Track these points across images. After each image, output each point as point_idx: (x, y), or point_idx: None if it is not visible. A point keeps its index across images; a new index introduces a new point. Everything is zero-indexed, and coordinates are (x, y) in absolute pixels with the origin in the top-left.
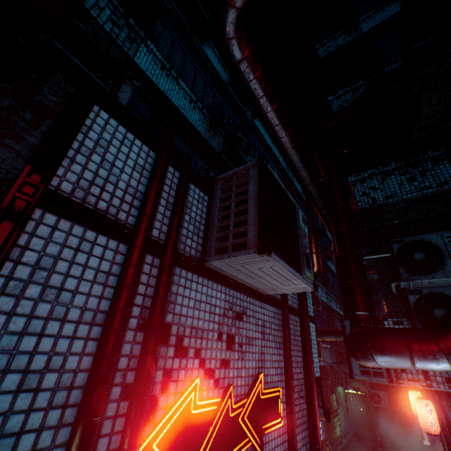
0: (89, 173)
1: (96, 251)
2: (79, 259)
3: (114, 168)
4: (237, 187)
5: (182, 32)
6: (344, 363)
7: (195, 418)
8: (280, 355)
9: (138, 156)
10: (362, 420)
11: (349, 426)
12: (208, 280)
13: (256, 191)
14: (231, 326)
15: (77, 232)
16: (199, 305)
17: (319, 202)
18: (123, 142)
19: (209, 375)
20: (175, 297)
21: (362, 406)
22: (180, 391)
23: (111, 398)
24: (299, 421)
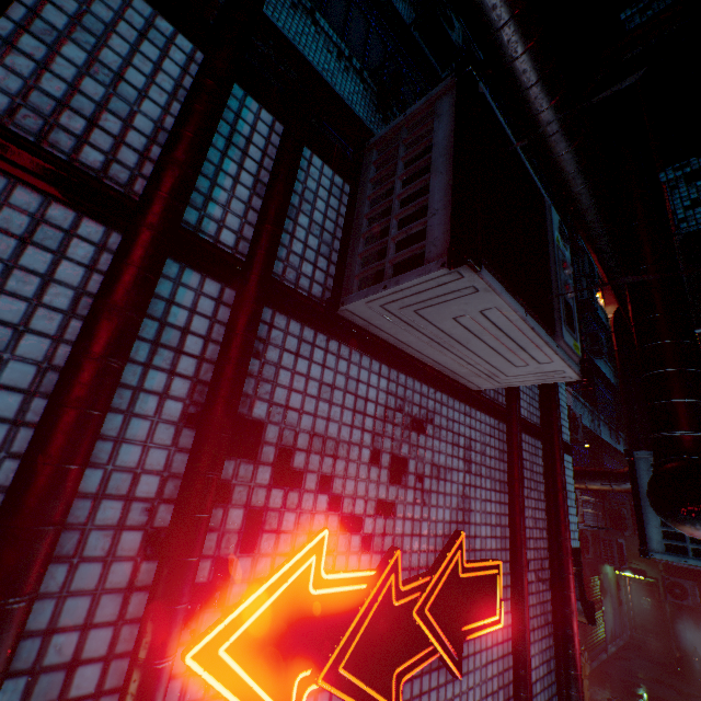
0: (56, 83)
1: (75, 252)
2: (32, 262)
3: (122, 84)
4: (413, 159)
5: None
6: (619, 530)
7: (318, 605)
8: (501, 504)
9: (184, 71)
10: (646, 621)
11: (622, 627)
12: (350, 350)
13: (449, 140)
14: (400, 442)
15: (23, 202)
16: (329, 394)
17: (593, 220)
18: (146, 35)
19: (351, 526)
20: (275, 372)
21: (648, 600)
22: (285, 551)
23: (118, 553)
24: (535, 622)
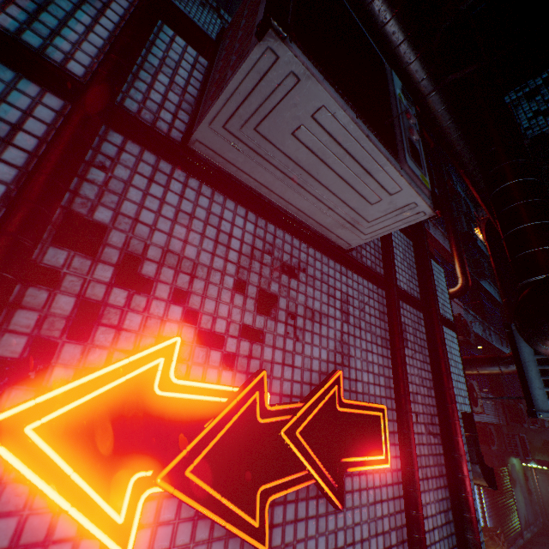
0: None
1: None
2: None
3: None
4: None
5: None
6: (518, 422)
7: (166, 408)
8: (383, 357)
9: None
10: None
11: (534, 515)
12: (213, 191)
13: None
14: (269, 280)
15: None
16: (187, 221)
17: (448, 125)
18: None
19: (210, 342)
20: (124, 188)
21: None
22: (127, 349)
23: None
24: (429, 472)
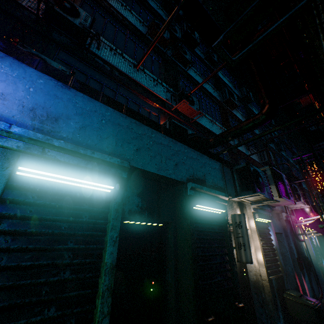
0: None
1: None
2: None
3: None
4: None
5: (267, 147)
6: None
7: None
8: None
9: None
10: None
11: None
12: None
13: None
14: None
15: None
16: None
17: None
18: None
19: None
20: None
21: None
22: None
23: None
24: None
